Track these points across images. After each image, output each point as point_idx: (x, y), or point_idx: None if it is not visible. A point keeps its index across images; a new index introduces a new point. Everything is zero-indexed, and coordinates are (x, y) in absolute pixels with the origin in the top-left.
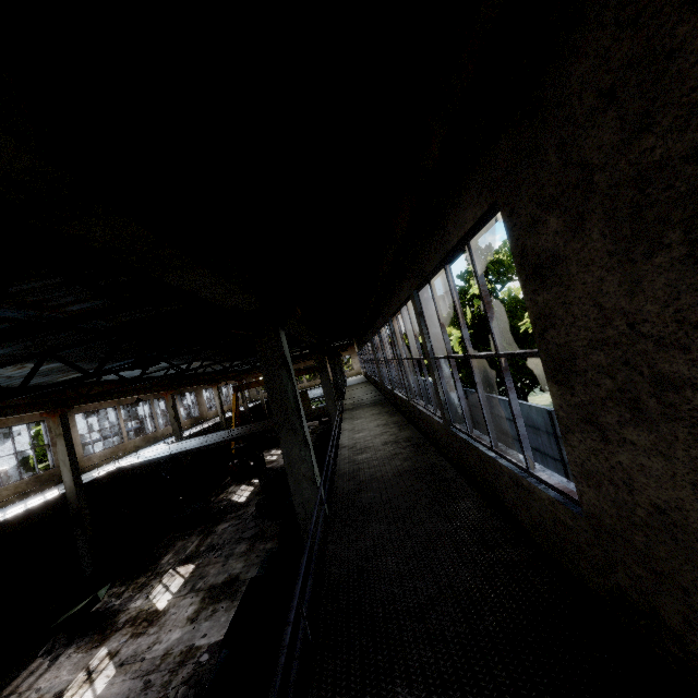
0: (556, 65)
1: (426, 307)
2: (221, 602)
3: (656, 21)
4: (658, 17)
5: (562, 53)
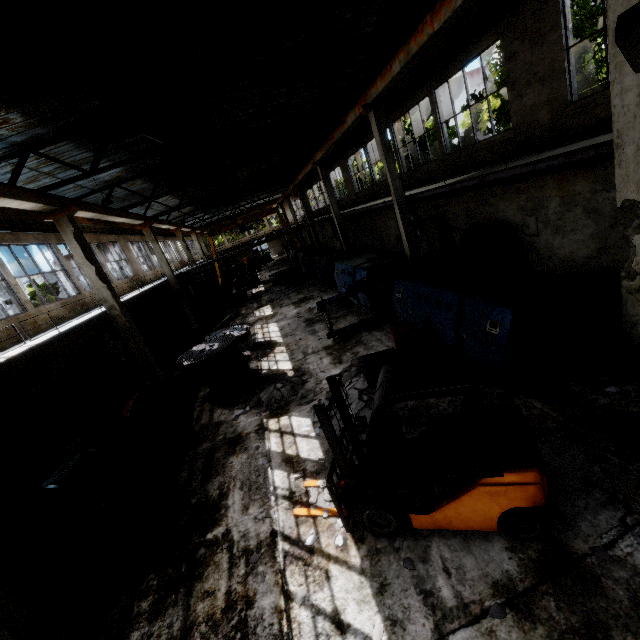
0: (523, 4)
1: (438, 99)
2: (307, 301)
3: (541, 3)
4: (541, 3)
5: (525, 2)
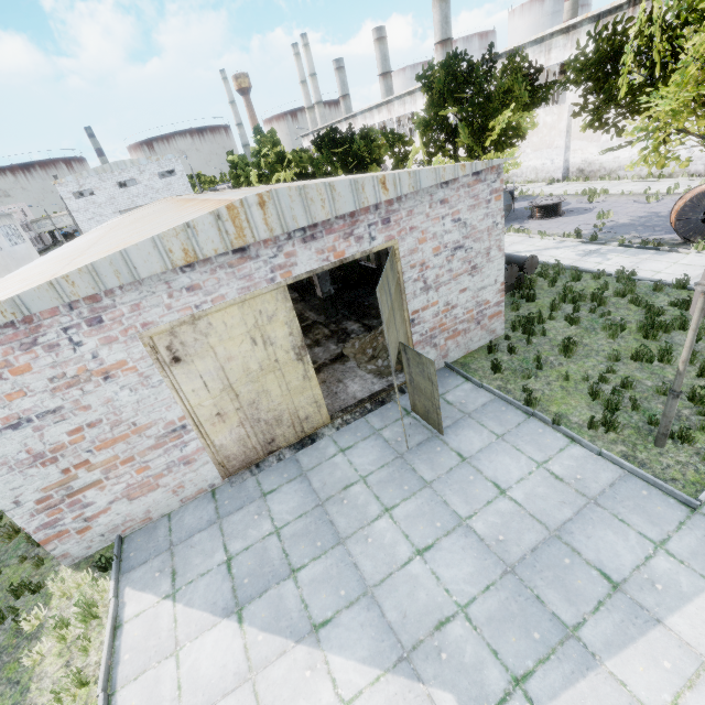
0: None
1: None
2: None
3: None
4: None
5: None
